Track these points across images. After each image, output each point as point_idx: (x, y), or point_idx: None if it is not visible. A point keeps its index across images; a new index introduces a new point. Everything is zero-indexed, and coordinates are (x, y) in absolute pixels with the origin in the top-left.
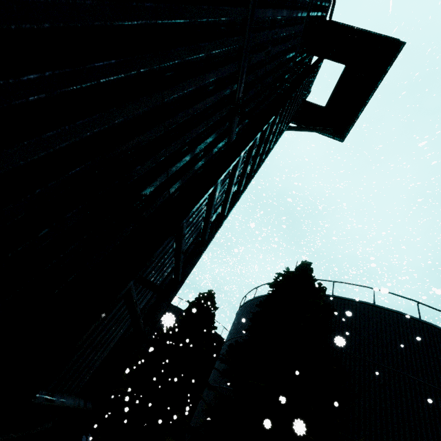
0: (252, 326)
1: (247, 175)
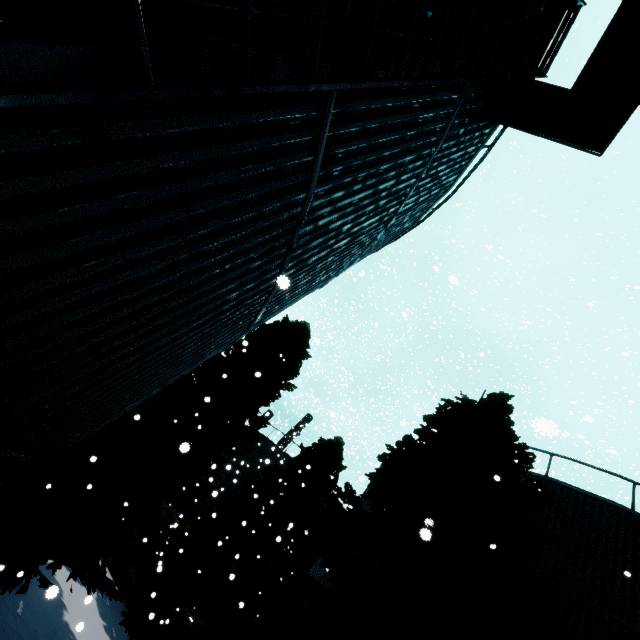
0: (381, 471)
1: (389, 77)
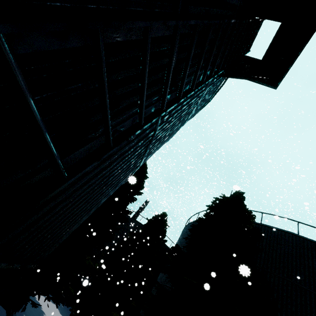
0: (191, 236)
1: (189, 89)
